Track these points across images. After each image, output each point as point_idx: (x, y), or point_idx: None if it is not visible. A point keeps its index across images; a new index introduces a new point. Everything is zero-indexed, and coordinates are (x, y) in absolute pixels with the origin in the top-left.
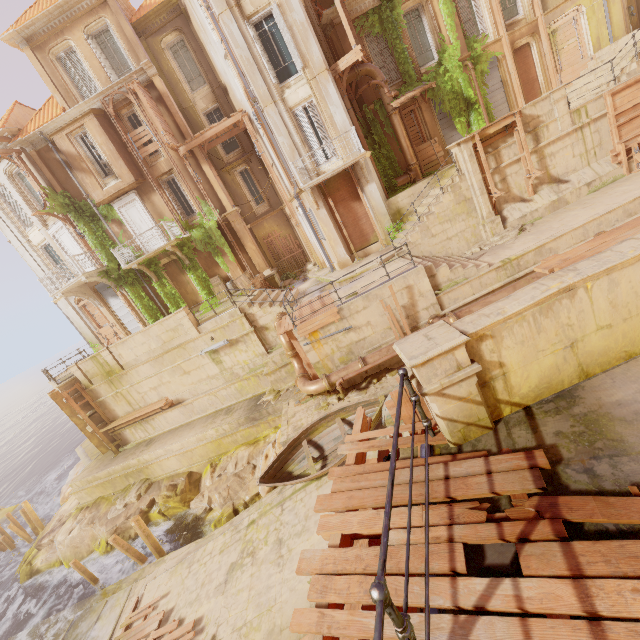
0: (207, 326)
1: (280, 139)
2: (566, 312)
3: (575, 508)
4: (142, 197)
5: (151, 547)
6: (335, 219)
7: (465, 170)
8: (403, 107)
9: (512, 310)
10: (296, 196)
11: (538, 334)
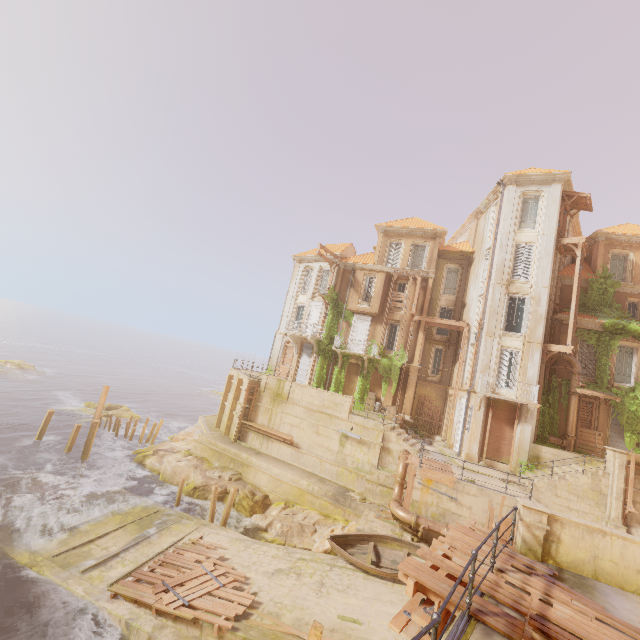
0: (356, 418)
1: (483, 356)
2: (598, 540)
3: (559, 583)
4: (372, 322)
5: (225, 514)
6: (485, 425)
7: (611, 471)
8: (585, 395)
9: (574, 520)
10: (469, 392)
11: (581, 539)
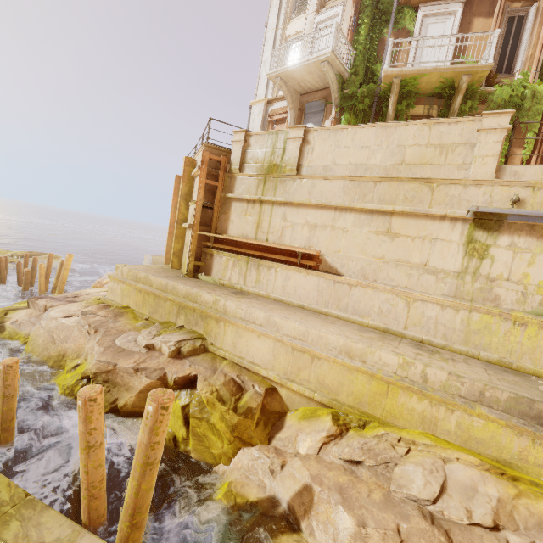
0: (525, 172)
1: None
2: None
3: None
4: (463, 16)
5: (132, 497)
6: None
7: None
8: None
9: None
10: None
11: None
